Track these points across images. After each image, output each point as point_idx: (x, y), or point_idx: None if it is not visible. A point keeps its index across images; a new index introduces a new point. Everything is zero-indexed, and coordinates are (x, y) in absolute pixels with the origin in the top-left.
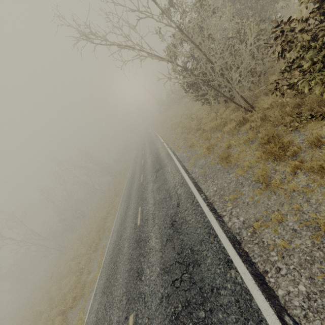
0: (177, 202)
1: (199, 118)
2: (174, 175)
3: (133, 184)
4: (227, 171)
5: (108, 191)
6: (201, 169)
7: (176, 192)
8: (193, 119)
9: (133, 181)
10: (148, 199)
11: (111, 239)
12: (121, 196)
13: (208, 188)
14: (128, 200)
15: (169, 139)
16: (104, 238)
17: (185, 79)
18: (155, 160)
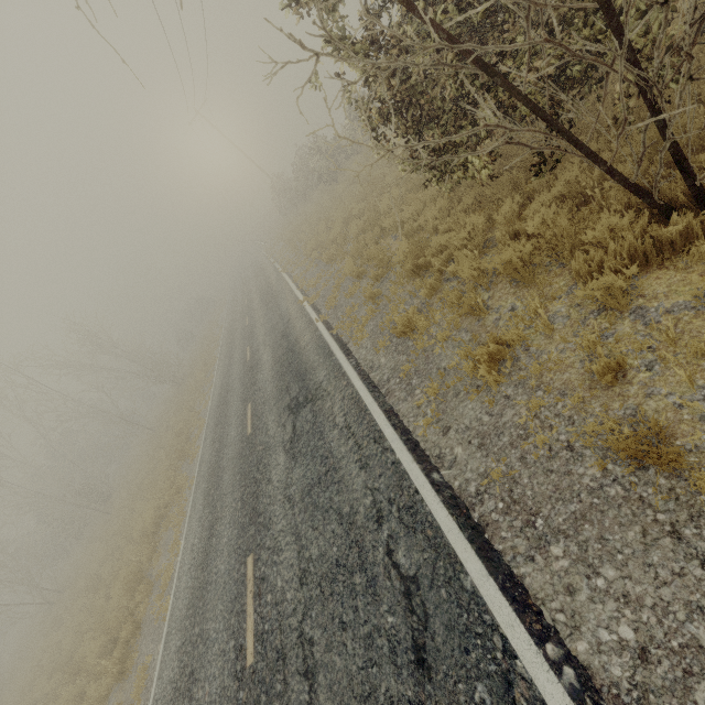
0: (413, 632)
1: (409, 230)
2: (362, 450)
3: (226, 431)
4: (675, 533)
5: (165, 429)
6: (481, 453)
7: (393, 559)
8: (387, 232)
9: (225, 420)
10: (277, 532)
11: (165, 665)
12: (195, 461)
13: (575, 605)
14: (212, 497)
15: (318, 292)
16: (148, 624)
17: (400, 64)
18: (285, 361)
